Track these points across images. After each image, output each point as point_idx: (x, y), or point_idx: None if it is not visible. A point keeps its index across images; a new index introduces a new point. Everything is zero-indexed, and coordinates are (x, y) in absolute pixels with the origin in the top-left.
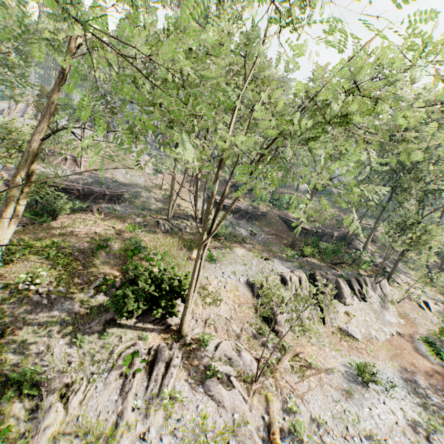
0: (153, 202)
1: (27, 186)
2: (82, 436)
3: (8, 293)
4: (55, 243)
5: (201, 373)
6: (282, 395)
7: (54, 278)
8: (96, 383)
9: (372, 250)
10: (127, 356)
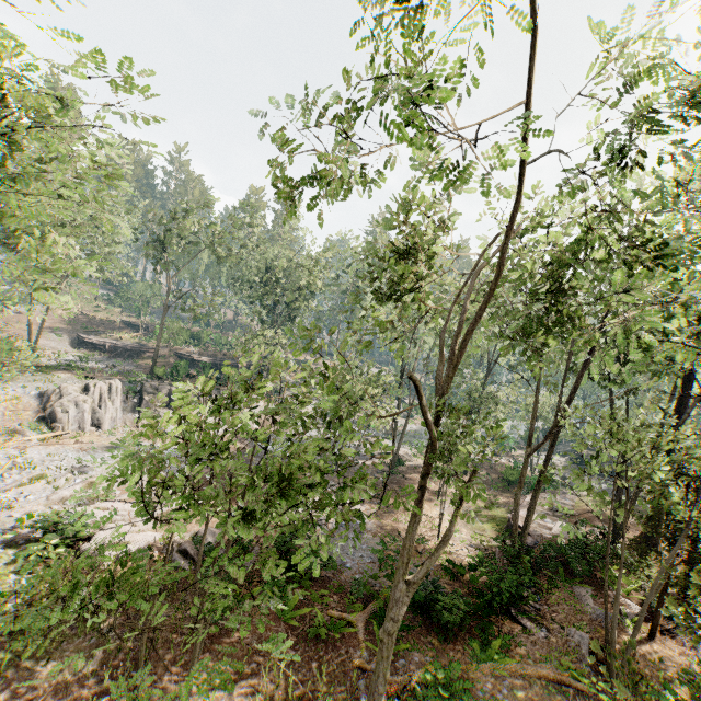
0: None
1: None
2: None
3: None
4: None
5: None
6: None
7: None
8: None
9: (290, 379)
10: None
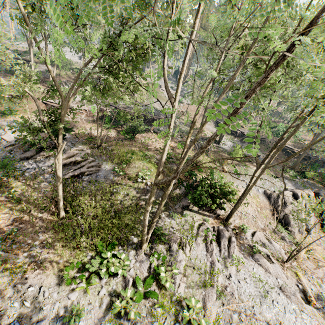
0: (182, 126)
1: (192, 129)
2: (196, 269)
3: (132, 183)
4: (144, 154)
5: (248, 249)
6: (305, 274)
7: (152, 176)
8: (191, 242)
9: None
10: (204, 230)
